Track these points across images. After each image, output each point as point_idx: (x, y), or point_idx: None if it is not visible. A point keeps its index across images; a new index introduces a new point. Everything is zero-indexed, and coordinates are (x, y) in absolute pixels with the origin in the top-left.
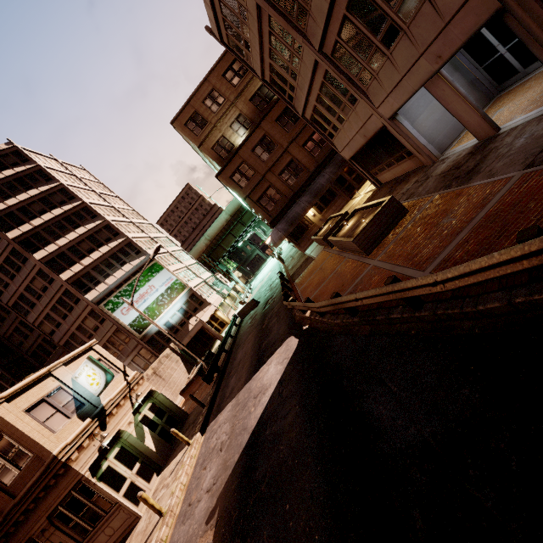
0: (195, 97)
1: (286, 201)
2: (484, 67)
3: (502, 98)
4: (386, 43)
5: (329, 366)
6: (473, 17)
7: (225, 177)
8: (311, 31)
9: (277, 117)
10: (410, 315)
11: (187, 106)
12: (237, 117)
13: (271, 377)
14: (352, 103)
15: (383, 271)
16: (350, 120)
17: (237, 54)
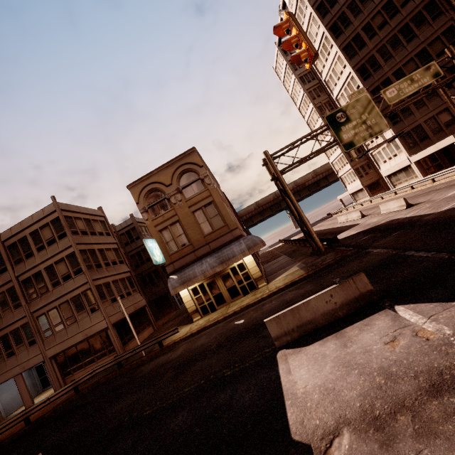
0: None
1: None
2: (41, 379)
3: (42, 394)
4: (8, 355)
5: None
6: (37, 360)
7: None
8: None
9: None
10: None
11: None
12: None
13: None
14: None
15: None
16: None
17: None
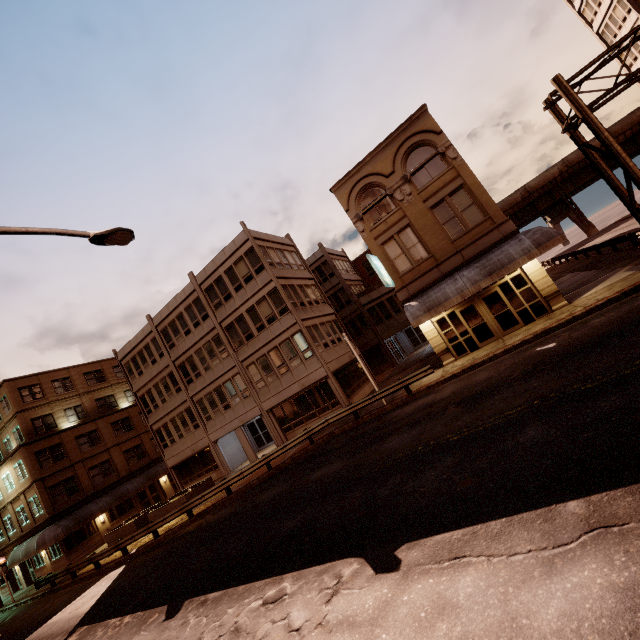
0: (48, 374)
1: (83, 497)
2: (254, 437)
3: (260, 452)
4: (224, 408)
5: (177, 537)
6: (254, 413)
7: (30, 450)
8: (192, 388)
9: (114, 421)
10: (227, 498)
11: (35, 376)
12: (76, 406)
13: (95, 591)
14: (195, 428)
15: (206, 503)
16: (188, 438)
17: (126, 372)
